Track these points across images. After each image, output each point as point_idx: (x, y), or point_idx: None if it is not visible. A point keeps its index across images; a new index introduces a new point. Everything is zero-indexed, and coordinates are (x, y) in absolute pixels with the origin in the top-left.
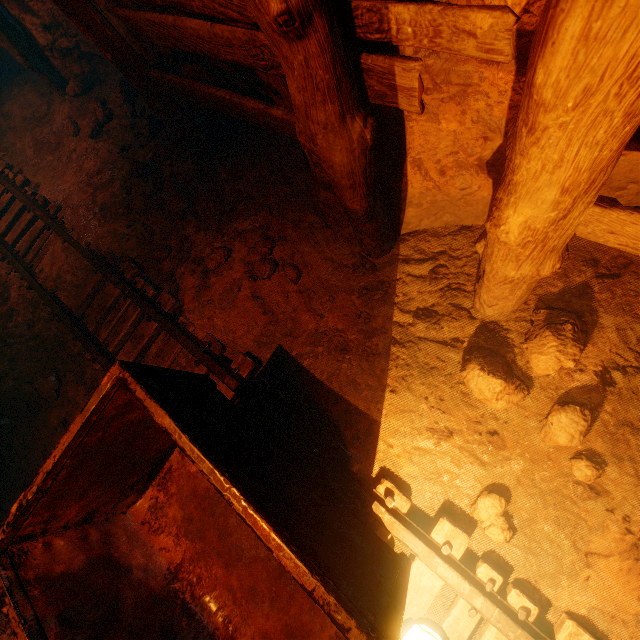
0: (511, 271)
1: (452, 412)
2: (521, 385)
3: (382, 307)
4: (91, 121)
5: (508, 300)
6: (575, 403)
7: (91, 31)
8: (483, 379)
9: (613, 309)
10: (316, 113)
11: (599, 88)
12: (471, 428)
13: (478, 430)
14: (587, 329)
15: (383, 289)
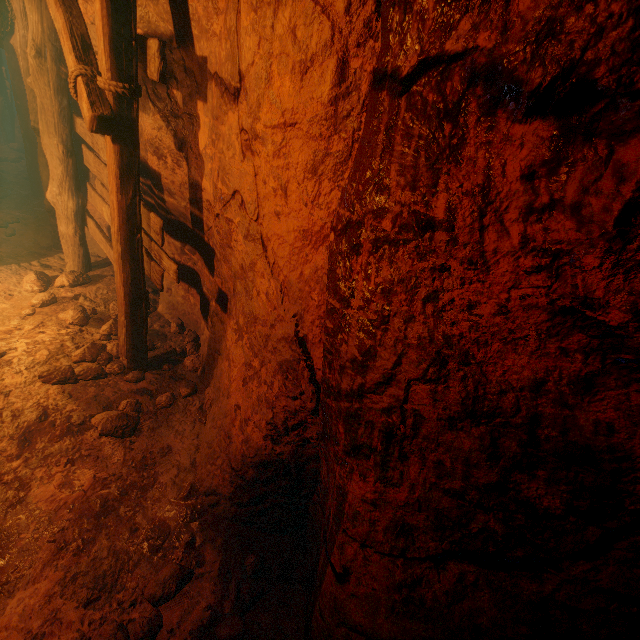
0: (61, 227)
1: (5, 284)
2: (44, 286)
3: (33, 258)
4: (4, 156)
5: (71, 259)
6: (57, 300)
7: (23, 122)
8: (31, 274)
9: (105, 284)
10: (41, 159)
11: (48, 151)
12: (5, 292)
13: (7, 293)
14: (90, 284)
15: (43, 255)
